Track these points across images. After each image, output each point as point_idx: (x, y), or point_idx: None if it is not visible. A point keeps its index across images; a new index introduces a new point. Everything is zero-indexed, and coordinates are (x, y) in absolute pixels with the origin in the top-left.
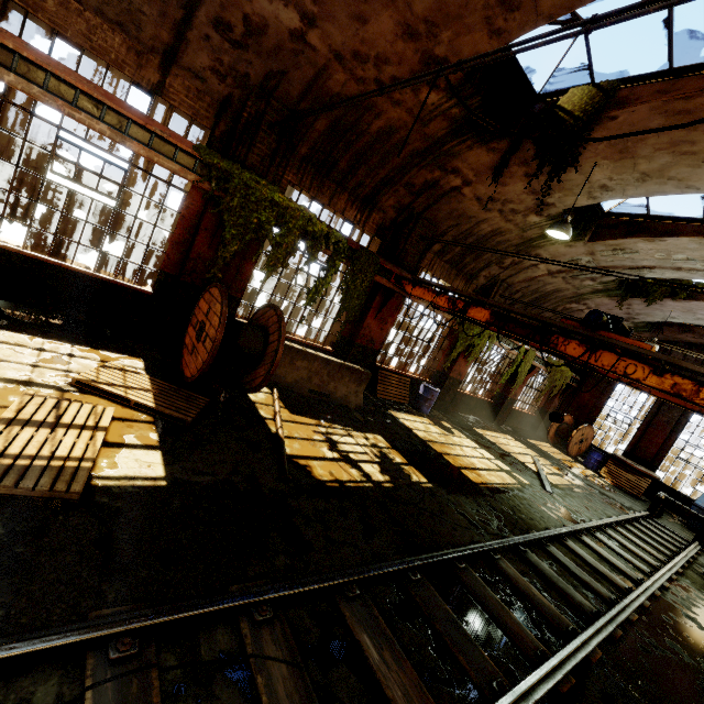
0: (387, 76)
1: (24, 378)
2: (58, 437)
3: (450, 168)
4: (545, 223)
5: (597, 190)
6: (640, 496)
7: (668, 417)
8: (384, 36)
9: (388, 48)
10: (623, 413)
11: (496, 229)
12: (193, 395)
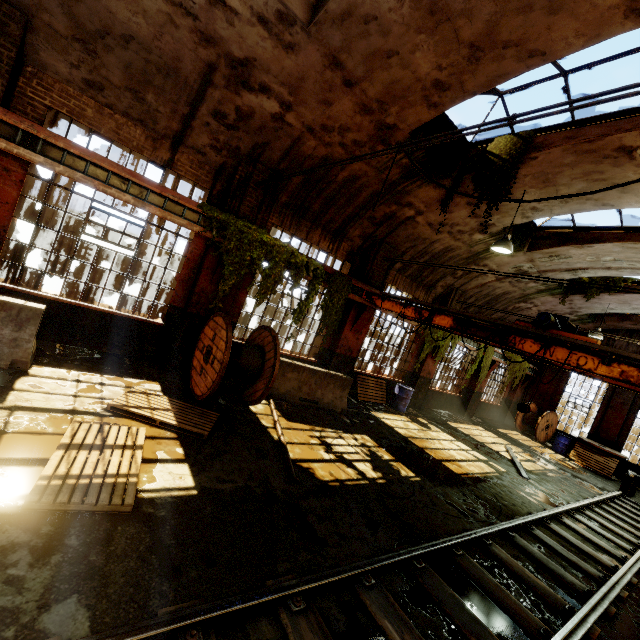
0: (349, 140)
1: (70, 408)
2: (107, 457)
3: (404, 203)
4: (488, 239)
5: (529, 211)
6: (611, 476)
7: (623, 398)
8: (345, 113)
9: (349, 121)
10: (581, 397)
11: (447, 247)
12: (205, 411)
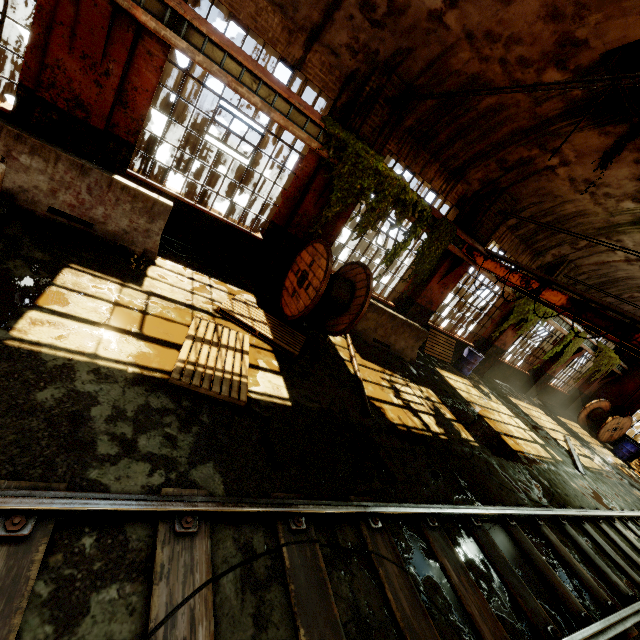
0: (514, 55)
1: (189, 303)
2: (223, 355)
3: (551, 148)
4: (639, 211)
5: None
6: None
7: None
8: (524, 17)
9: (525, 29)
10: None
11: (581, 210)
12: (294, 332)
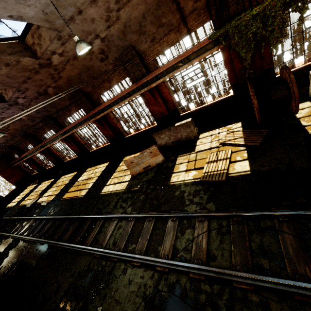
0: None
1: (209, 147)
2: (218, 164)
3: None
4: None
5: None
6: None
7: None
8: None
9: None
10: None
11: None
12: (260, 131)
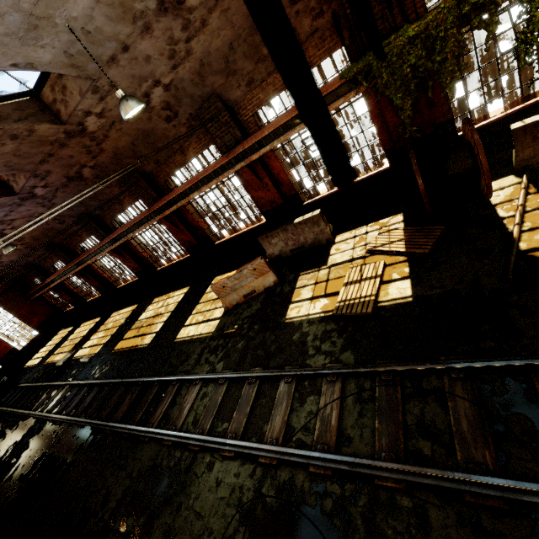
0: None
1: (350, 258)
2: (362, 286)
3: None
4: None
5: None
6: None
7: None
8: None
9: None
10: None
11: None
12: (431, 229)
